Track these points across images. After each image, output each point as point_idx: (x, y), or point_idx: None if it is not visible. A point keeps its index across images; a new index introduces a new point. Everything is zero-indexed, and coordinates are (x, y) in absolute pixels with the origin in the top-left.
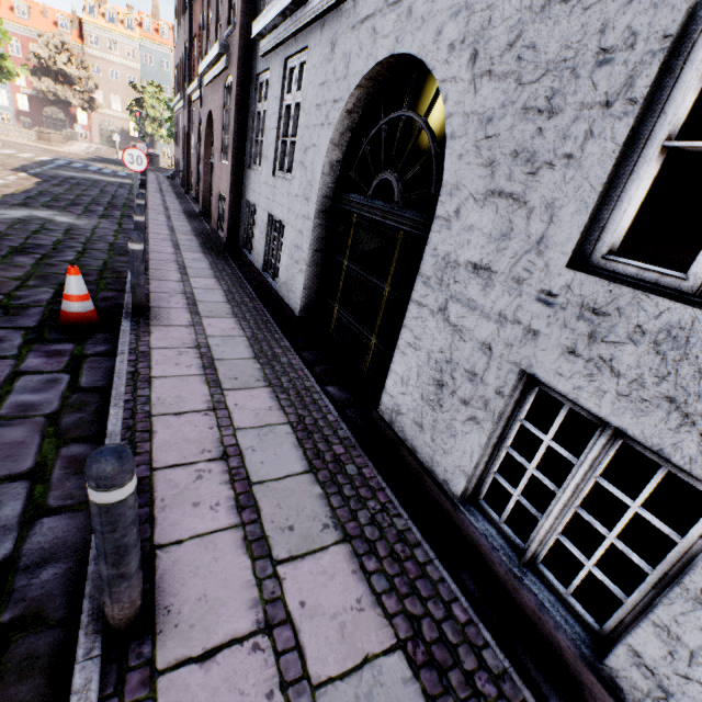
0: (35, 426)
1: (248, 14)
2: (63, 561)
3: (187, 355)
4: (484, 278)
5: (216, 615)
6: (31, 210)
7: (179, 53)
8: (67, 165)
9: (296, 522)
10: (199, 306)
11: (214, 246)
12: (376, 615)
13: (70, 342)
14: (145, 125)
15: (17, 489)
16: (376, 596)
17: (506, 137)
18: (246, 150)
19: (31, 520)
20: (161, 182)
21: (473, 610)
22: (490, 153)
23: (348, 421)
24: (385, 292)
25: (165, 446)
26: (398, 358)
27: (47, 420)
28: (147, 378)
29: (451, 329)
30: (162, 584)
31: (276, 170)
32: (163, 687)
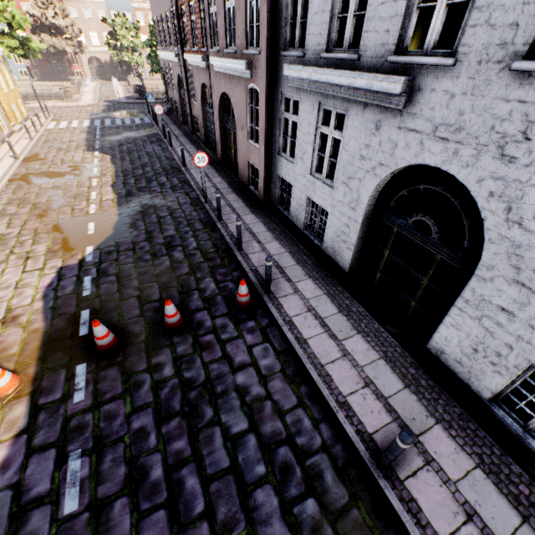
0: (281, 378)
1: (271, 46)
2: (340, 441)
3: (309, 319)
4: (509, 316)
5: (408, 459)
6: (137, 198)
7: (159, 9)
8: (103, 125)
9: (414, 416)
10: (287, 273)
11: (252, 201)
12: (464, 455)
13: (251, 320)
14: (122, 56)
15: (301, 412)
16: (461, 446)
17: (528, 261)
18: (273, 140)
19: (317, 425)
20: (167, 123)
21: (501, 449)
22: (517, 263)
23: (404, 348)
24: (424, 282)
25: (340, 383)
26: (443, 328)
27: (282, 374)
28: (304, 341)
29: (484, 330)
30: (383, 449)
31: (313, 171)
32: (407, 485)
